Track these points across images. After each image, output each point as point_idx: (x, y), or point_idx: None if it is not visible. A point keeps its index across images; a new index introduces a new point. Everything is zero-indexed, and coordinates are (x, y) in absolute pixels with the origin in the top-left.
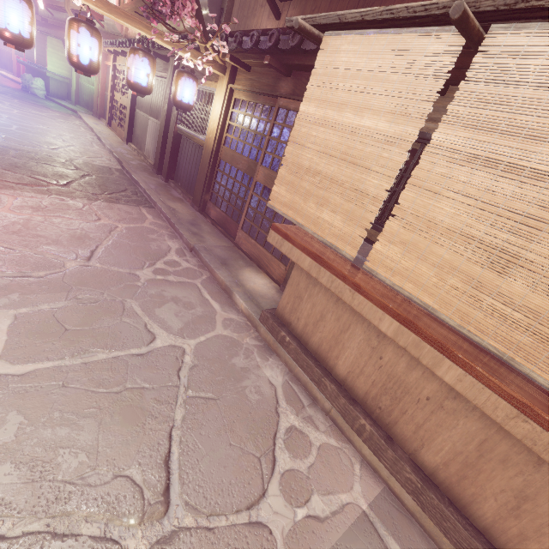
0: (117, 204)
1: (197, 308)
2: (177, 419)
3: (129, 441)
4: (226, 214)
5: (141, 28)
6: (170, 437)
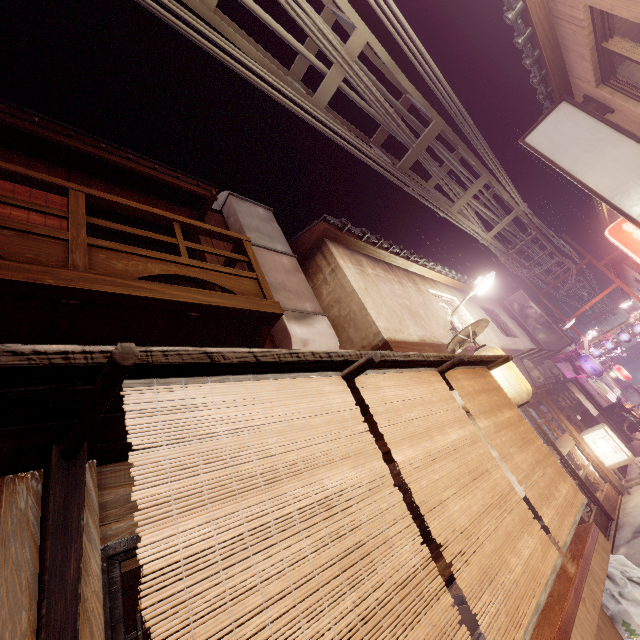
0: None
1: None
2: None
3: None
4: None
5: None
6: None
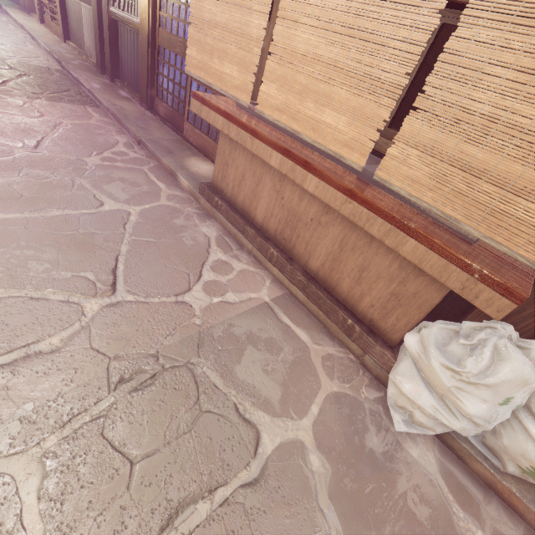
0: (60, 103)
1: (143, 186)
2: (122, 251)
3: (84, 260)
4: (172, 109)
5: None
6: (116, 259)
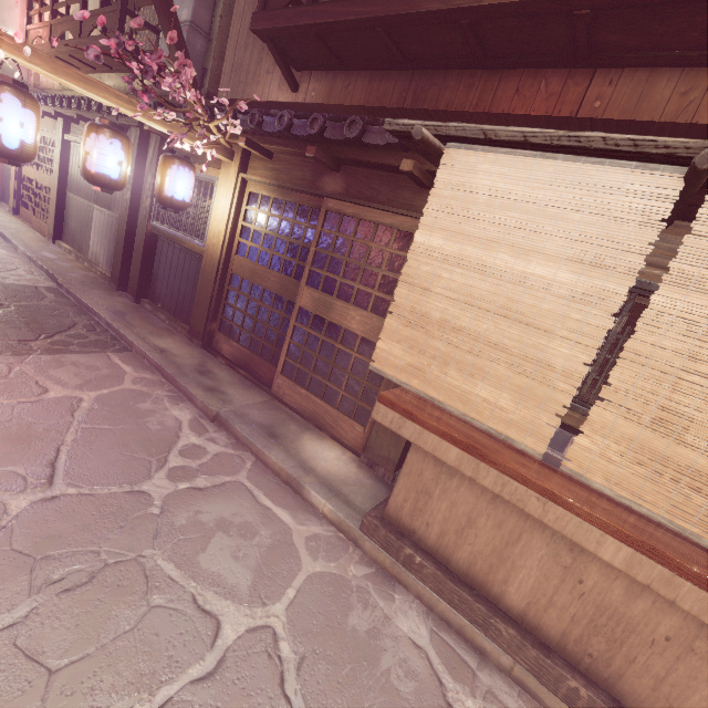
0: (69, 354)
1: (261, 531)
2: None
3: None
4: (249, 351)
5: (108, 97)
6: None
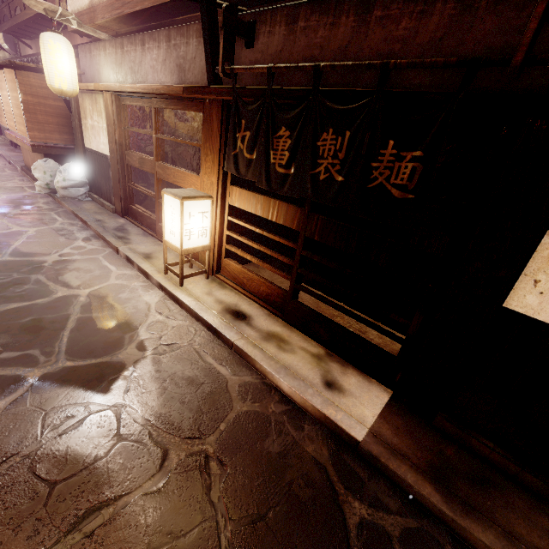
0: None
1: None
2: None
3: None
4: None
5: None
6: None
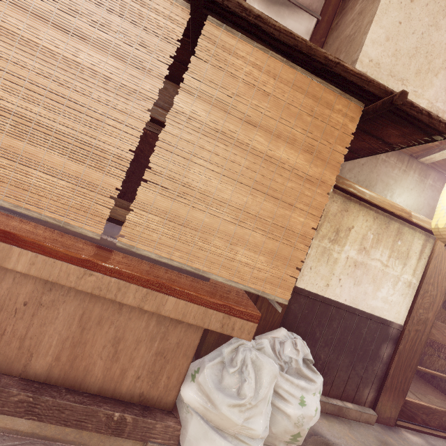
0: None
1: None
2: None
3: None
4: None
5: None
6: None
